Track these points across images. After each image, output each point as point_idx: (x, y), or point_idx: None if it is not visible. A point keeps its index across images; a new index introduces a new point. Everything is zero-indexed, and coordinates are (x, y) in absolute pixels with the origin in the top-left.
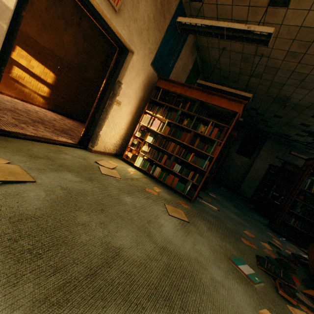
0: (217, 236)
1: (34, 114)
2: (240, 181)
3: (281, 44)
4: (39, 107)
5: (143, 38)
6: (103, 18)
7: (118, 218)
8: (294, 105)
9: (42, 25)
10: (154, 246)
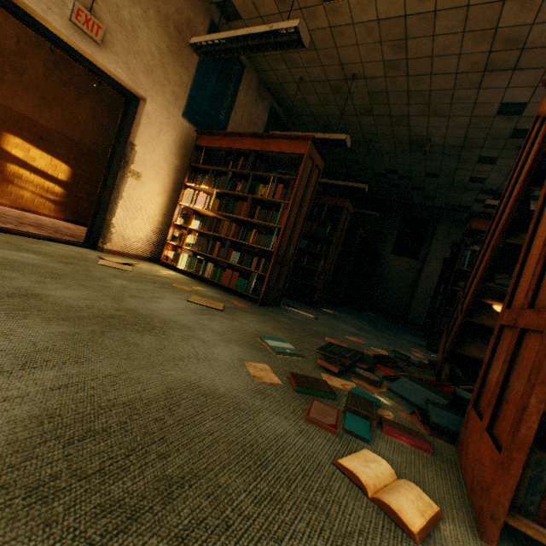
0: (269, 326)
1: (32, 220)
2: (408, 301)
3: (369, 53)
4: (49, 218)
5: (157, 78)
6: (84, 56)
7: (77, 285)
8: (442, 149)
9: (42, 99)
10: (113, 305)
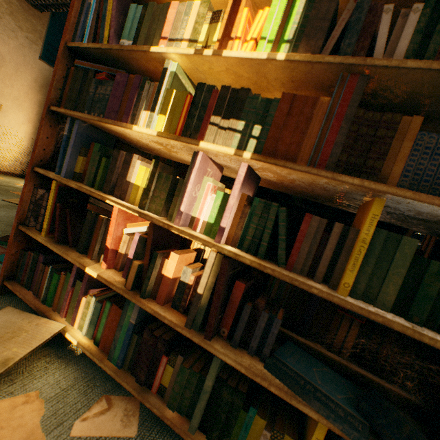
0: None
1: None
2: None
3: None
4: None
5: (8, 24)
6: None
7: None
8: None
9: None
10: None
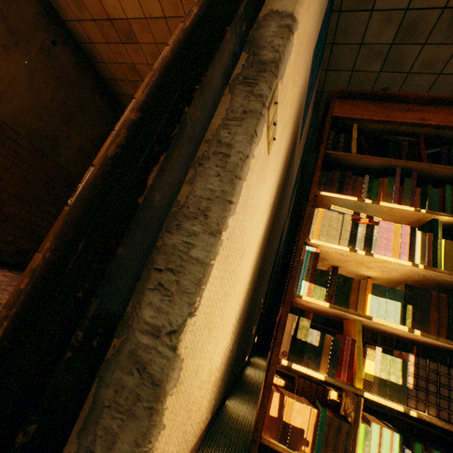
0: None
1: None
2: None
3: None
4: None
5: None
6: None
7: None
8: None
9: None
10: None
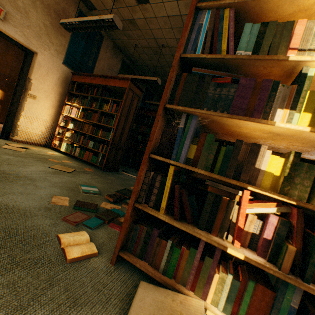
0: (96, 181)
1: None
2: None
3: (167, 33)
4: None
5: (44, 41)
6: None
7: None
8: None
9: None
10: None
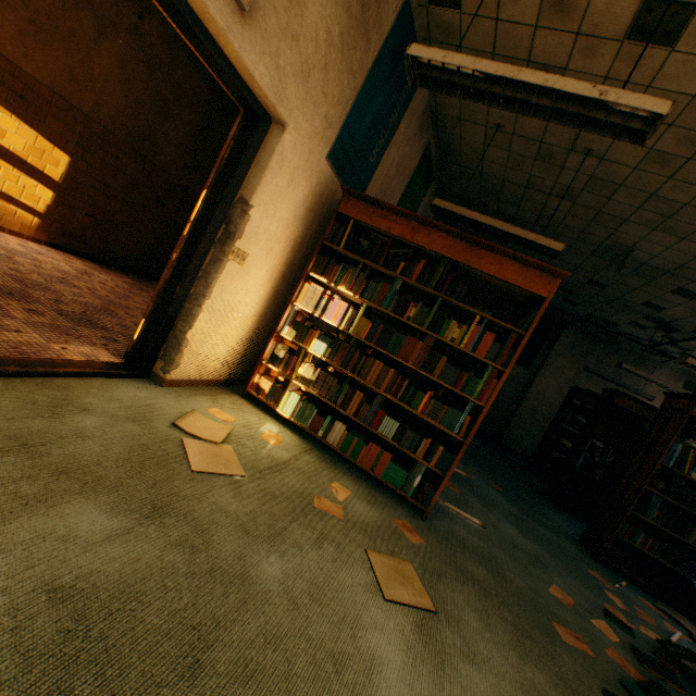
0: (507, 643)
1: (2, 263)
2: (506, 418)
3: None
4: (20, 237)
5: (312, 89)
6: (205, 25)
7: (248, 689)
8: (638, 265)
9: (32, 23)
10: None
